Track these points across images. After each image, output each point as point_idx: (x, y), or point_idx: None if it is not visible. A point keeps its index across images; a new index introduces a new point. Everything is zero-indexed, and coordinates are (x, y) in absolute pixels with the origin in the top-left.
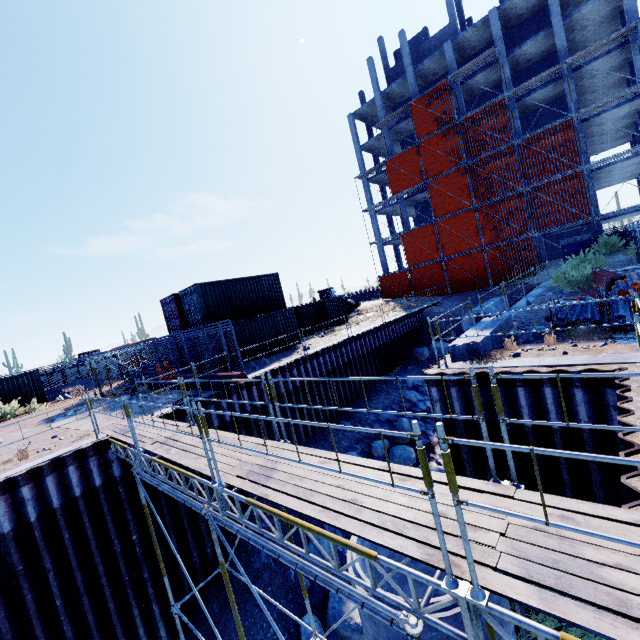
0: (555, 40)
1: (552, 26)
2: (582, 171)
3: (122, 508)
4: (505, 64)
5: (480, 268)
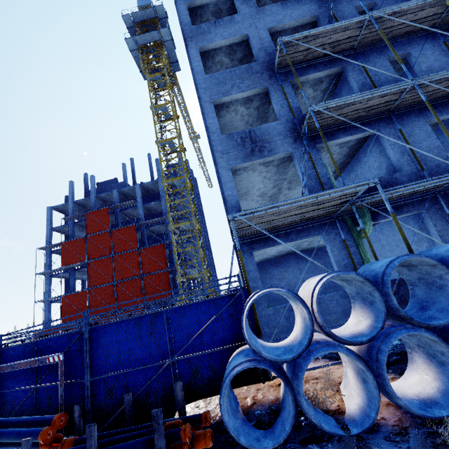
0: (162, 206)
1: (161, 200)
2: (172, 270)
3: None
4: (141, 209)
5: None
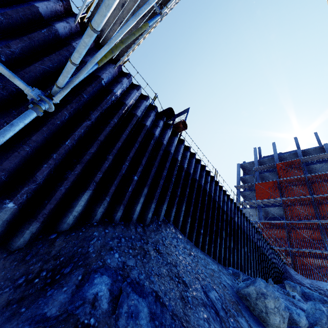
0: None
1: None
2: None
3: (21, 36)
4: None
5: (325, 267)
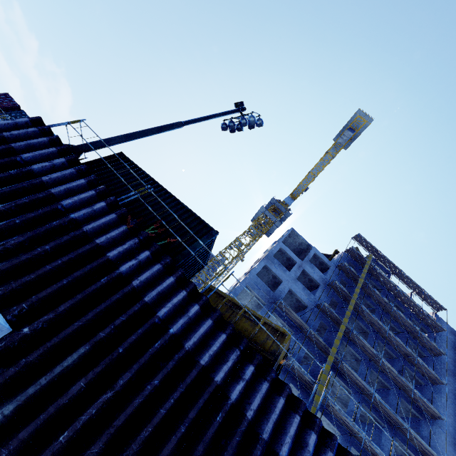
0: None
1: None
2: None
3: None
4: None
5: None
